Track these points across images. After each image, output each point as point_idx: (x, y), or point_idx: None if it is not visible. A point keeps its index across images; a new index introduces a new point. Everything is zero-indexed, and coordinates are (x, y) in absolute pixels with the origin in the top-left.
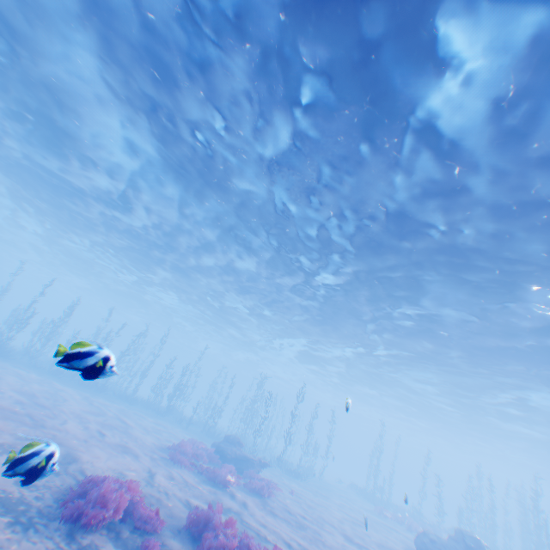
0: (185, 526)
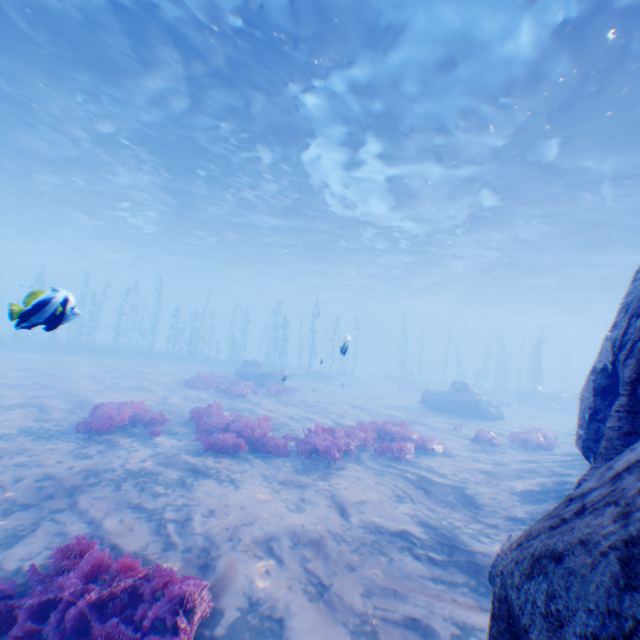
0: (190, 420)
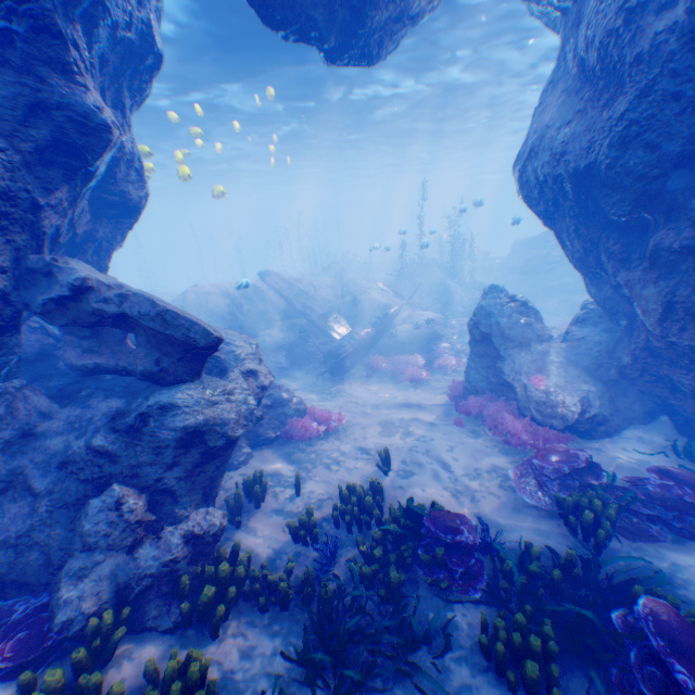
0: None
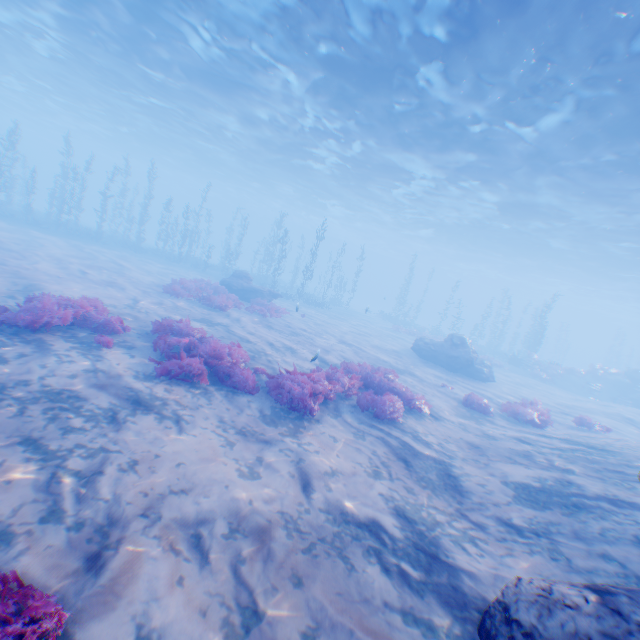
0: (153, 332)
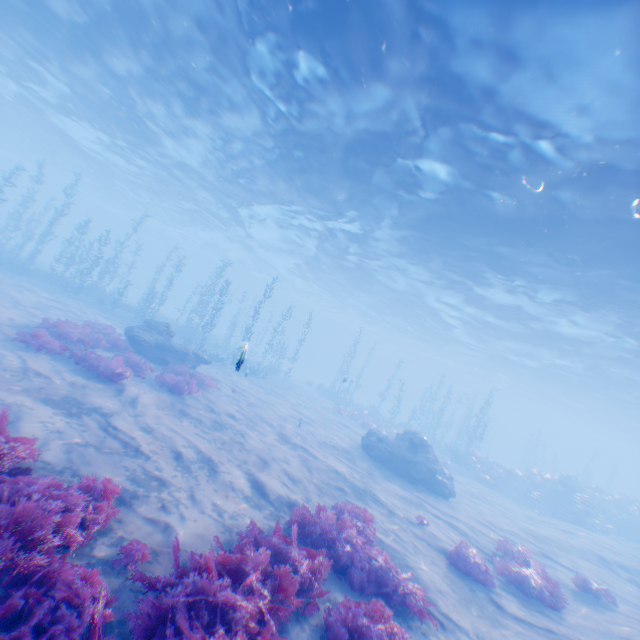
0: None
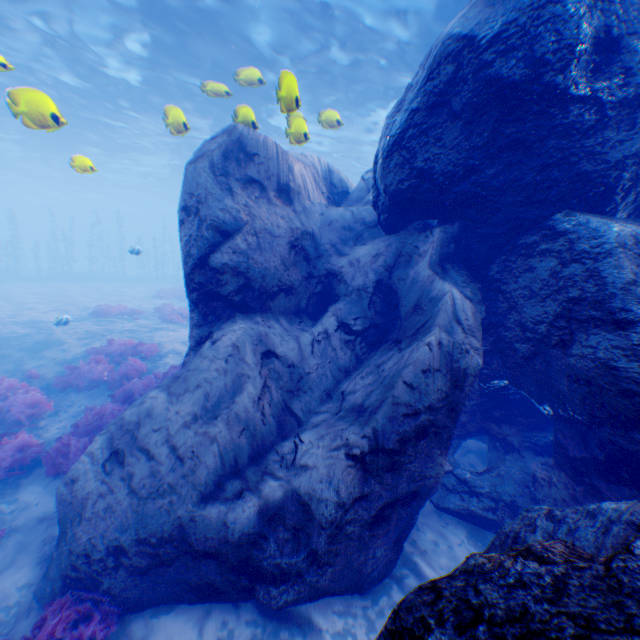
0: (156, 313)
